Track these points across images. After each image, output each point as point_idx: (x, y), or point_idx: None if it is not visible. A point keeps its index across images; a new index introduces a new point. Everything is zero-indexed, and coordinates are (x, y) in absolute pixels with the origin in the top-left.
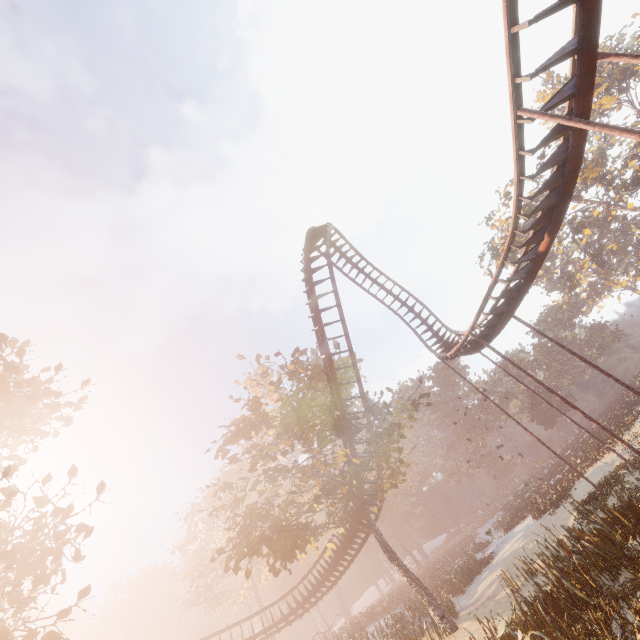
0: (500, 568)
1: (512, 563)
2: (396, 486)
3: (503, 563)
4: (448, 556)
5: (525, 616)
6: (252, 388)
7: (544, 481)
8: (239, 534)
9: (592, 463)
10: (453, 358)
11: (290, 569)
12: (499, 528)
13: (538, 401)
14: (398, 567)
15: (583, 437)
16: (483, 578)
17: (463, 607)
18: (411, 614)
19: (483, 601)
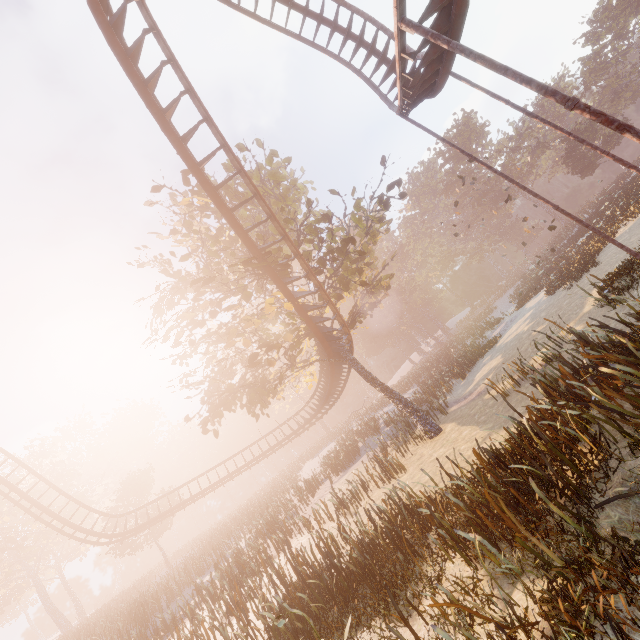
0: (500, 356)
1: (512, 352)
2: (374, 306)
3: (504, 350)
4: (465, 332)
5: (485, 478)
6: (185, 238)
7: (571, 242)
8: (202, 399)
9: (637, 212)
10: (409, 106)
11: (267, 414)
12: (516, 299)
13: (577, 144)
14: (377, 389)
15: (631, 175)
16: (483, 364)
17: (457, 399)
18: (422, 393)
19: (474, 397)
